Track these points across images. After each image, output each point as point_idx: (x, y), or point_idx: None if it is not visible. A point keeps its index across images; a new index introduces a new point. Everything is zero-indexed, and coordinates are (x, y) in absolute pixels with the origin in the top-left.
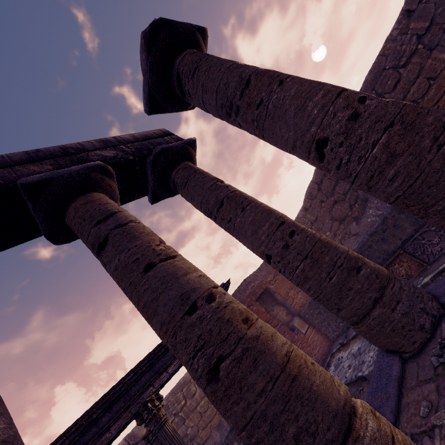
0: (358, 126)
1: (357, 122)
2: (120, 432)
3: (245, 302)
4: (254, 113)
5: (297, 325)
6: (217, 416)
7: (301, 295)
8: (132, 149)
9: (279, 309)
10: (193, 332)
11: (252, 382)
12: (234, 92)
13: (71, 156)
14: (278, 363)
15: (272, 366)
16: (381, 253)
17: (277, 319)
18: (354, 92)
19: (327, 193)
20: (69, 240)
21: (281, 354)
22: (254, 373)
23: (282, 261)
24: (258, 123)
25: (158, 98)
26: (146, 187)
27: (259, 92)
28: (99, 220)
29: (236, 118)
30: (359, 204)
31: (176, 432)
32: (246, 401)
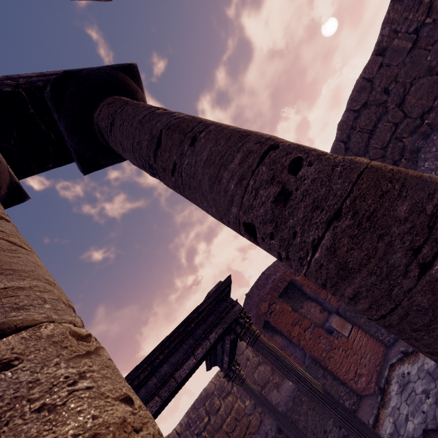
0: None
1: None
2: None
3: (266, 299)
4: None
5: (336, 325)
6: (247, 437)
7: None
8: (20, 82)
9: (310, 306)
10: None
11: None
12: None
13: None
14: None
15: None
16: None
17: (308, 318)
18: None
19: (358, 152)
20: None
21: None
22: None
23: (278, 234)
24: None
25: None
26: (65, 147)
27: None
28: None
29: None
30: (406, 158)
31: None
32: None
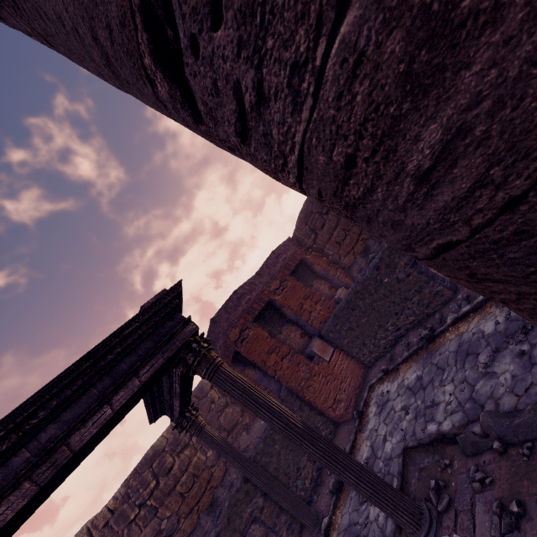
0: None
1: None
2: None
3: (237, 325)
4: None
5: (318, 349)
6: (207, 493)
7: (321, 306)
8: None
9: (289, 330)
10: None
11: None
12: None
13: None
14: None
15: None
16: None
17: (287, 345)
18: None
19: None
20: None
21: None
22: None
23: None
24: None
25: None
26: None
27: None
28: None
29: None
30: None
31: None
32: None
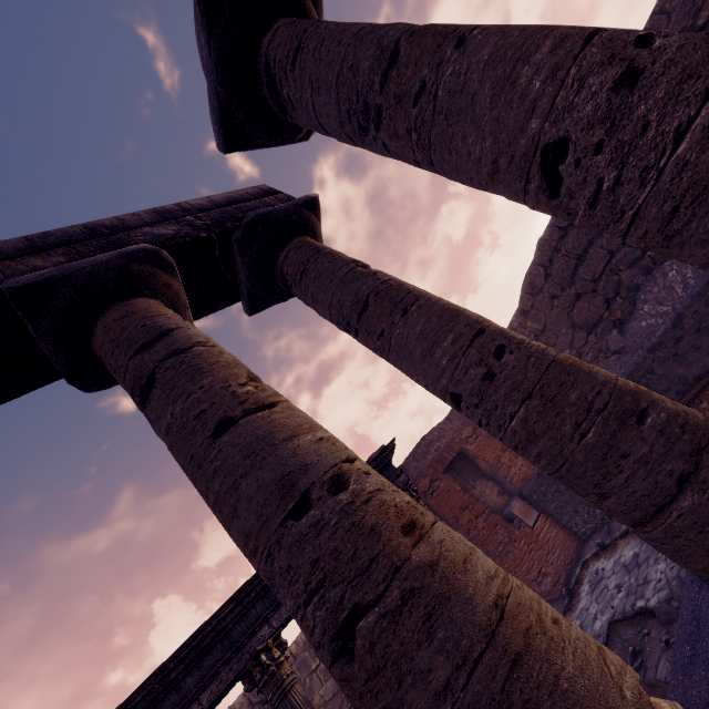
0: (638, 97)
1: (635, 89)
2: (218, 702)
3: (426, 474)
4: (411, 115)
5: (519, 511)
6: None
7: (523, 460)
8: (206, 221)
9: (484, 486)
10: (303, 553)
11: (422, 666)
12: (369, 78)
13: (100, 239)
14: (479, 624)
15: (465, 632)
16: (672, 382)
17: (482, 502)
18: (625, 29)
19: (561, 282)
20: (110, 384)
21: (486, 604)
22: (428, 647)
23: (483, 405)
24: (419, 134)
25: (238, 120)
26: (237, 286)
27: (417, 69)
28: (142, 345)
29: (378, 134)
30: (622, 297)
31: (310, 706)
32: (411, 708)
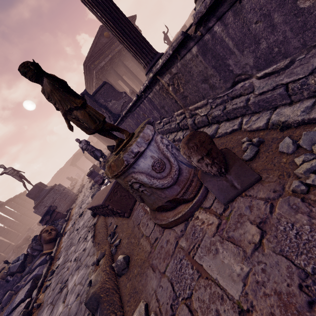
0: None
1: None
2: None
3: None
4: None
5: None
6: None
7: None
8: None
9: None
10: None
11: None
12: None
13: None
14: None
15: None
16: None
17: None
18: None
19: None
20: None
21: None
22: None
23: None
24: None
25: None
26: None
27: None
28: None
29: None
30: None
31: None
32: None
